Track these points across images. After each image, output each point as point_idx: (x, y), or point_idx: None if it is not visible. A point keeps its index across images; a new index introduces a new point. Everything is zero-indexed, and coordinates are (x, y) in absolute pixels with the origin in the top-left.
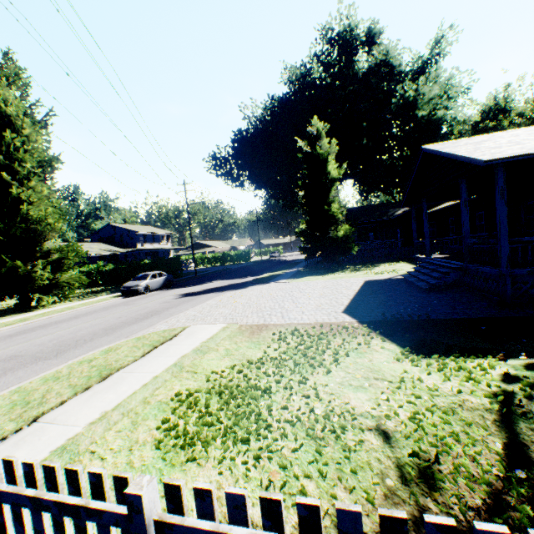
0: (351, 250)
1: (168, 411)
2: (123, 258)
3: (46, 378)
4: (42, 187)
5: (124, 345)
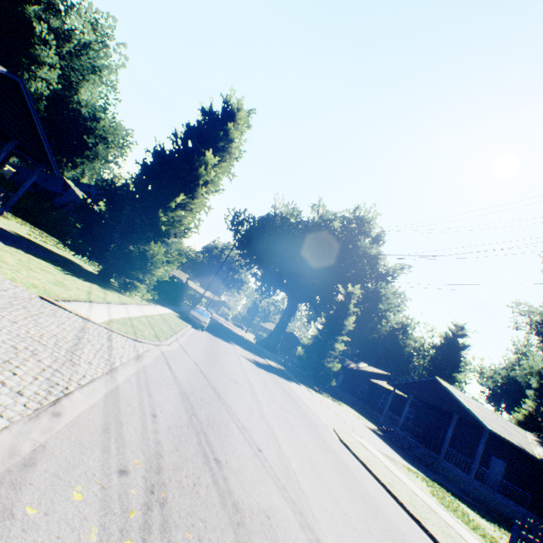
0: (331, 381)
1: (454, 514)
2: None
3: (364, 457)
4: (201, 203)
5: (346, 437)
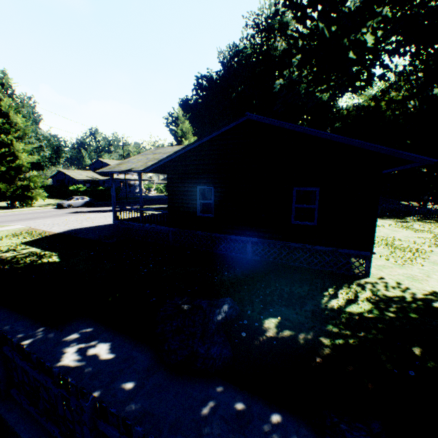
0: None
1: None
2: (102, 183)
3: None
4: (19, 145)
5: None
